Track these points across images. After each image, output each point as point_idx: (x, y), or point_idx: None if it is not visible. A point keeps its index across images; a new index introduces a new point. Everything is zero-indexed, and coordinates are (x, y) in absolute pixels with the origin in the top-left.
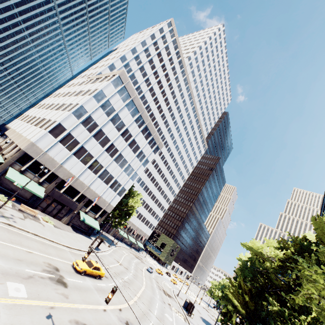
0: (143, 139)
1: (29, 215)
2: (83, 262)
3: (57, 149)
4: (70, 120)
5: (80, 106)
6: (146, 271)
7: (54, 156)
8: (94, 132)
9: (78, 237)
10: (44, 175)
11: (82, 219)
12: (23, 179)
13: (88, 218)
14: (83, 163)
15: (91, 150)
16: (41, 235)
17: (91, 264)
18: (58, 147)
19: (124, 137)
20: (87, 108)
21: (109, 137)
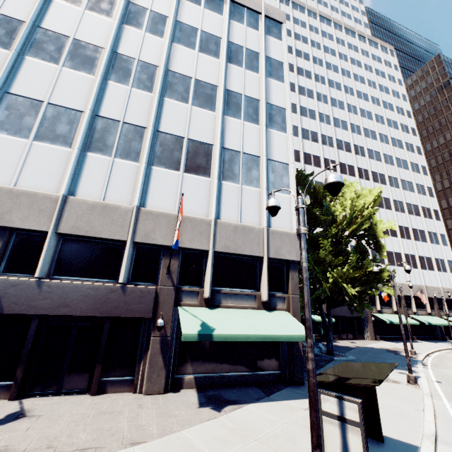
0: (209, 15)
1: None
2: None
3: None
4: None
5: None
6: None
7: None
8: (17, 41)
9: (217, 447)
10: None
11: (189, 332)
12: None
13: (231, 316)
14: (54, 146)
15: (54, 95)
16: None
17: None
18: None
19: (142, 28)
20: None
21: (91, 41)
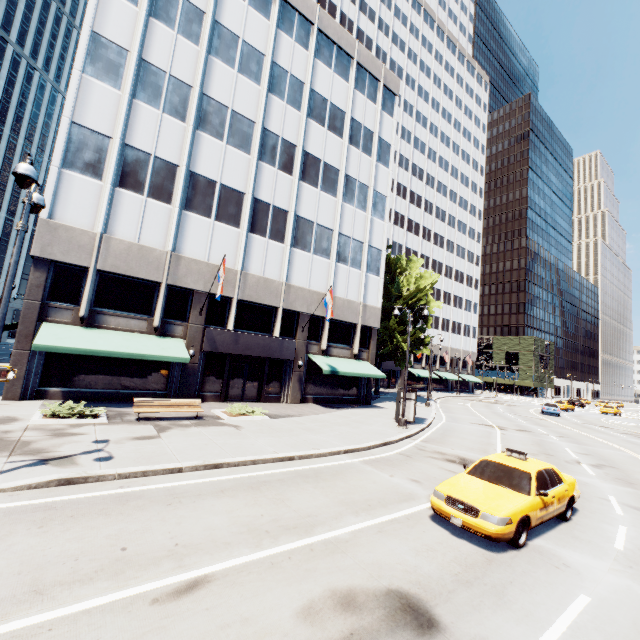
0: (337, 81)
1: (180, 420)
2: (472, 485)
3: (129, 211)
4: (95, 100)
5: (90, 38)
6: (550, 418)
7: (137, 239)
8: (192, 114)
9: (352, 416)
10: (155, 307)
11: (326, 369)
12: (100, 338)
13: (339, 362)
14: (228, 226)
15: (222, 174)
16: (237, 459)
17: (508, 474)
18: (127, 206)
19: (283, 98)
20: (116, 39)
21: (245, 112)
